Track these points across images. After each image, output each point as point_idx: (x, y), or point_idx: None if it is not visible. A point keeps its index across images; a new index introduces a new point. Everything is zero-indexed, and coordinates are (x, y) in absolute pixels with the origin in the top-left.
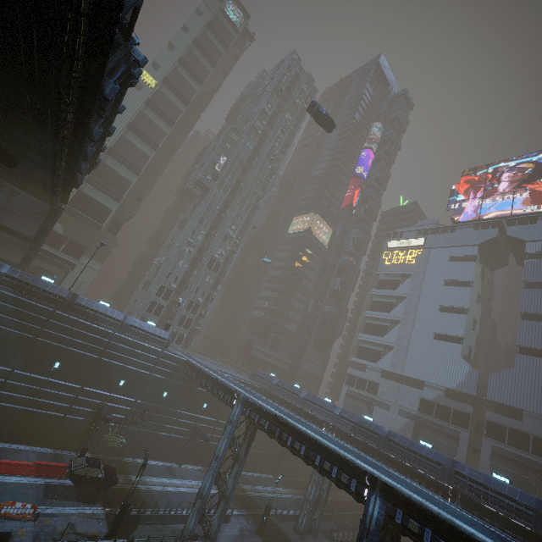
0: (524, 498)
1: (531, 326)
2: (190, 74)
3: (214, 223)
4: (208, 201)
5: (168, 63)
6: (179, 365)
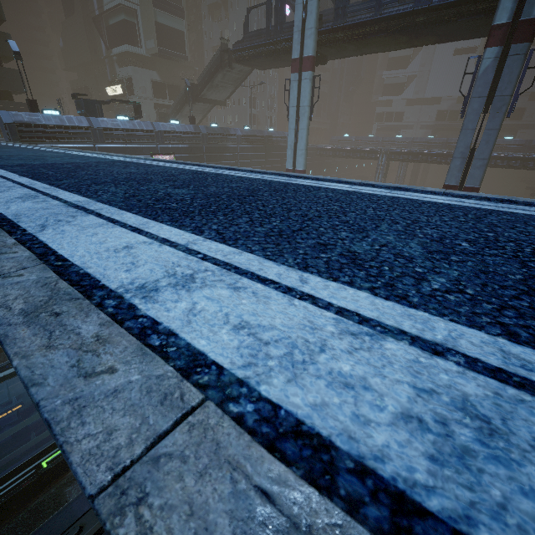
0: (520, 142)
1: None
2: None
3: None
4: None
5: None
6: (313, 152)
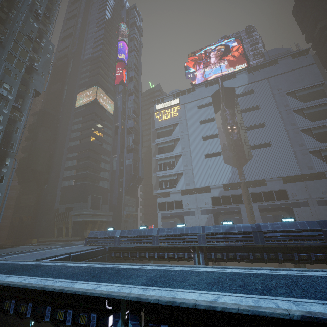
0: None
1: (253, 133)
2: None
3: None
4: None
5: None
6: None
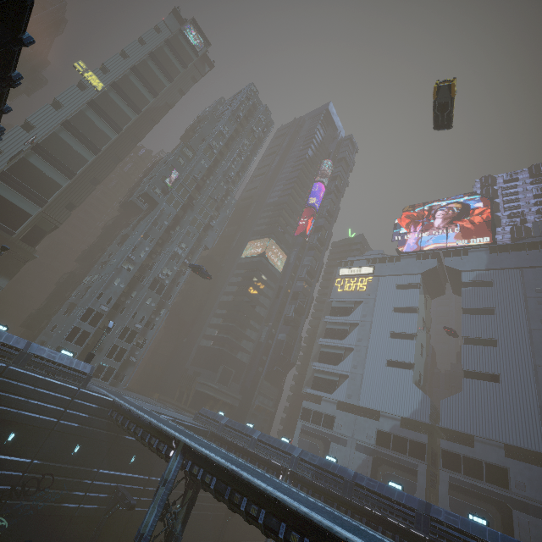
0: None
1: (473, 350)
2: (143, 84)
3: (161, 239)
4: (155, 216)
5: (120, 70)
6: (101, 407)
